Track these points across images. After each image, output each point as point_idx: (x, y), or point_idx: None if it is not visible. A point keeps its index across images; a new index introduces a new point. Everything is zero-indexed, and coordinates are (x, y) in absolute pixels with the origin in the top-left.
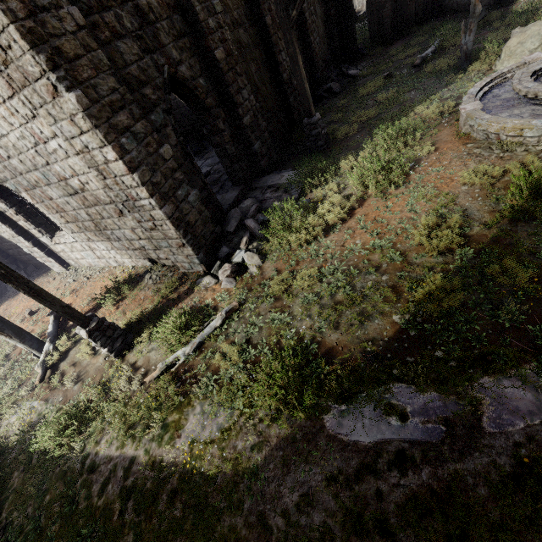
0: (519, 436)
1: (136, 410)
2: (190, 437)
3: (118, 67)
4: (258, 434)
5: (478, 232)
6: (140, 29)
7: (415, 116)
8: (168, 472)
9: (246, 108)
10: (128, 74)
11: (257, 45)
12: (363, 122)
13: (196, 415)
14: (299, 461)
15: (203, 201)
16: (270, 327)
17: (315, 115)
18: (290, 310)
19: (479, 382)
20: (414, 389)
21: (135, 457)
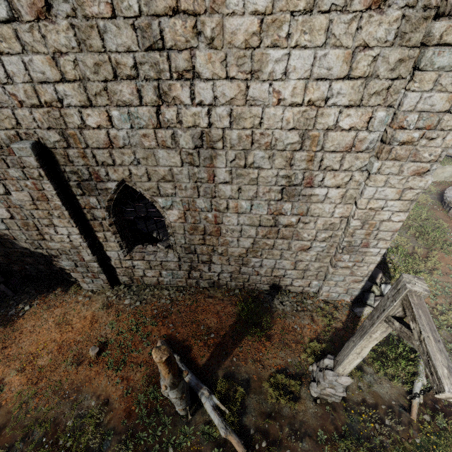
0: None
1: None
2: None
3: None
4: None
5: None
6: None
7: None
8: None
9: None
10: None
11: None
12: None
13: None
14: None
15: None
16: None
17: None
18: None
19: None
20: None
21: None
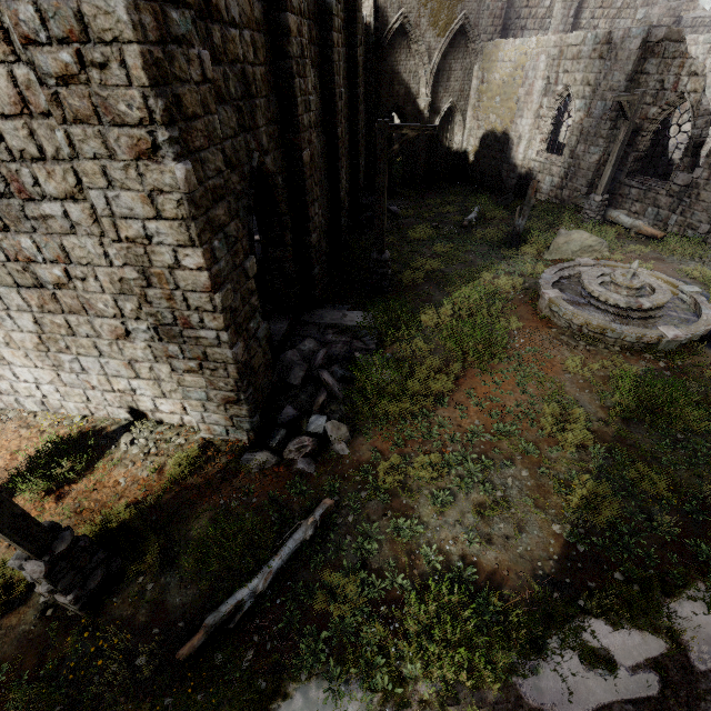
0: None
1: None
2: None
3: None
4: None
5: (599, 428)
6: (241, 99)
7: (485, 282)
8: None
9: (314, 224)
10: None
11: (324, 153)
12: (427, 271)
13: None
14: None
15: None
16: (393, 540)
17: (385, 252)
18: (416, 513)
19: (671, 610)
20: (612, 625)
21: None
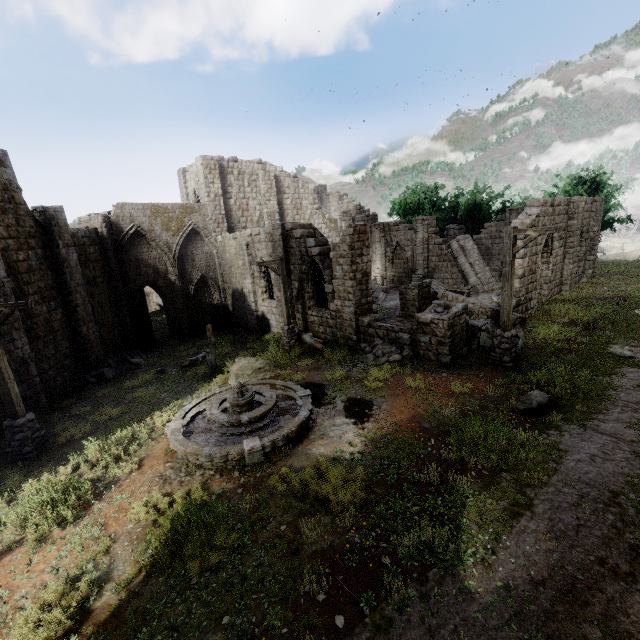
0: None
1: None
2: None
3: None
4: None
5: (106, 601)
6: None
7: (151, 421)
8: None
9: None
10: None
11: None
12: (103, 421)
13: None
14: None
15: None
16: None
17: (25, 415)
18: None
19: None
20: None
21: None
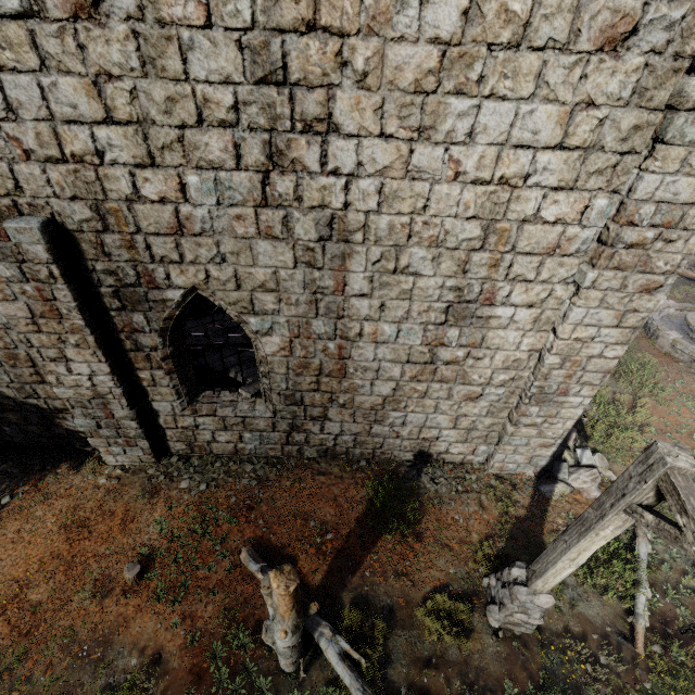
0: None
1: None
2: None
3: None
4: None
5: None
6: None
7: None
8: None
9: None
10: None
11: None
12: None
13: None
14: None
15: None
16: None
17: None
18: None
19: None
20: None
21: None
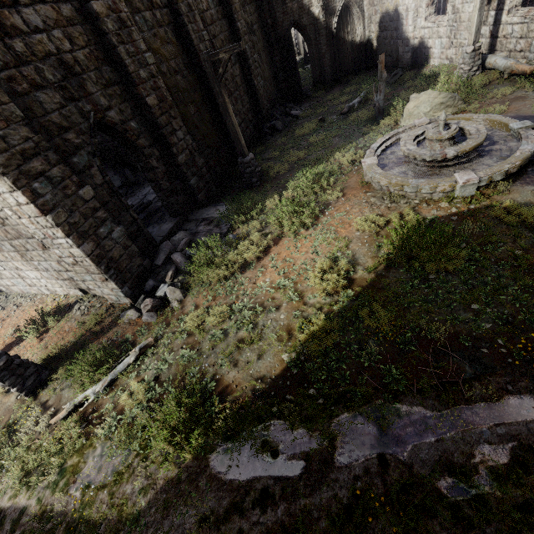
0: (357, 470)
1: (35, 455)
2: (83, 483)
3: (36, 115)
4: (147, 476)
5: (361, 276)
6: (63, 80)
7: (334, 161)
8: (54, 522)
9: (181, 147)
10: (48, 121)
11: (197, 89)
12: (294, 162)
13: (94, 458)
14: (177, 504)
15: (132, 235)
16: (179, 363)
17: (248, 155)
18: (199, 346)
19: (337, 419)
20: (286, 426)
21: (25, 508)
